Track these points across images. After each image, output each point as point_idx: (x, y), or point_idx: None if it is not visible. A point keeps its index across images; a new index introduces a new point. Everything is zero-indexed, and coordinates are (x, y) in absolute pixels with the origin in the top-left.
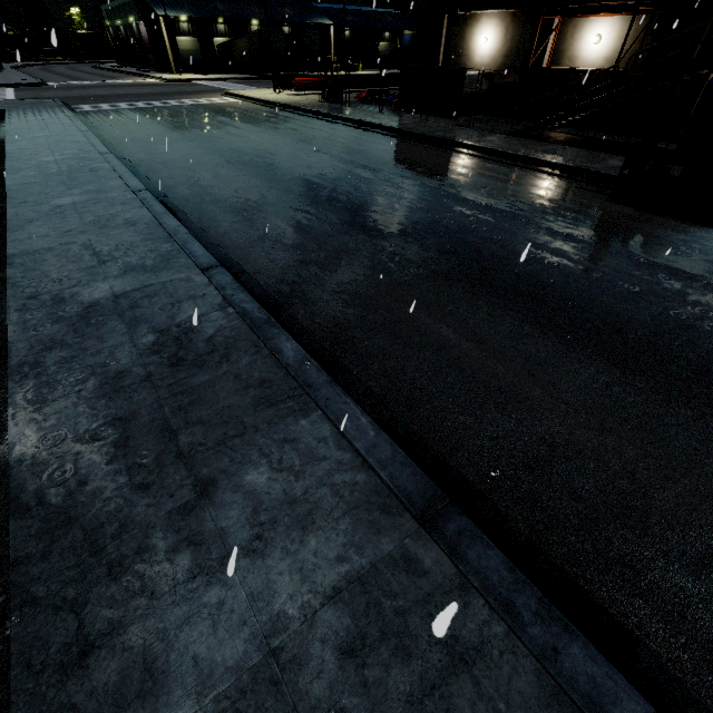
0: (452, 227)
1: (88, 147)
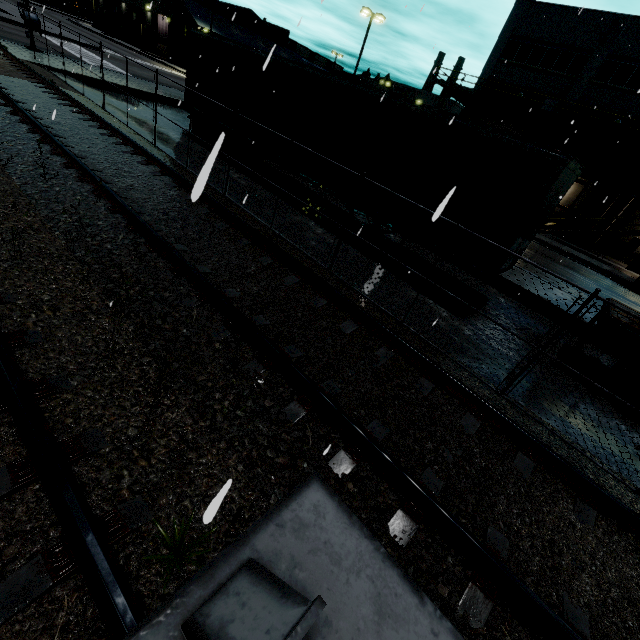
0: (608, 296)
1: None
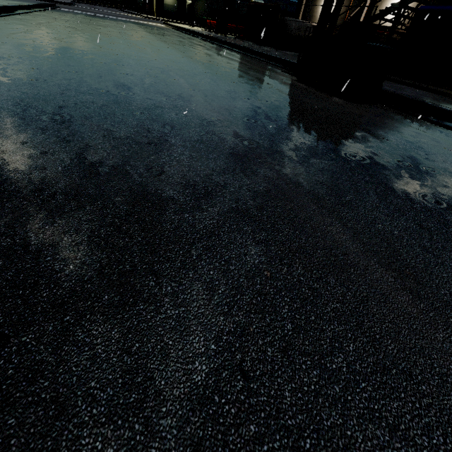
0: (133, 57)
1: (2, 3)
